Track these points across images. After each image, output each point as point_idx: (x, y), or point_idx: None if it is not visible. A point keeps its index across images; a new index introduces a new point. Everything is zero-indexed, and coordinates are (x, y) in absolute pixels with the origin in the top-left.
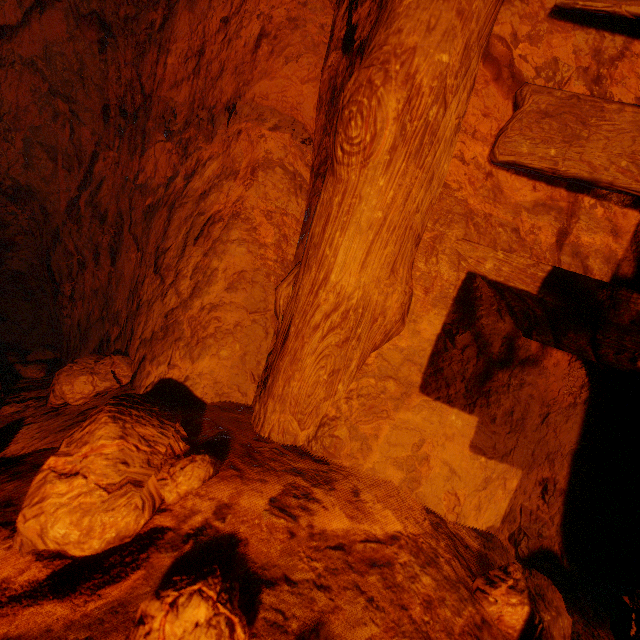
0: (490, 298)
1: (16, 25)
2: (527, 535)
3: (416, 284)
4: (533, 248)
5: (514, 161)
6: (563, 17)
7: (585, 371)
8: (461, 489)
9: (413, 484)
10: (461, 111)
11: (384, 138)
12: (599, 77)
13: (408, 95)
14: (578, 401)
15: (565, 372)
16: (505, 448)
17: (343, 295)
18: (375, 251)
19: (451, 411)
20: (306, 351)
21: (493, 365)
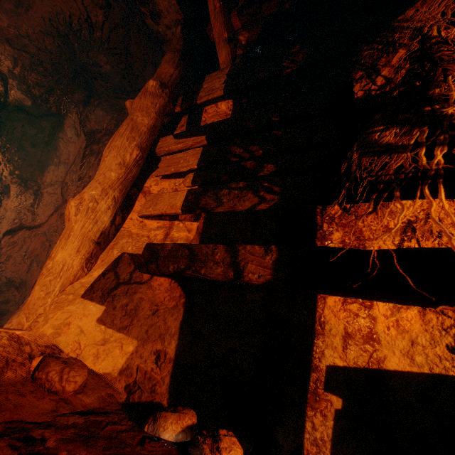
0: (128, 260)
1: (45, 222)
2: (141, 388)
3: (100, 259)
4: (154, 241)
5: (143, 215)
6: (165, 178)
7: (181, 288)
8: (84, 340)
9: (56, 335)
10: (109, 204)
11: (72, 212)
12: (176, 189)
13: (80, 201)
14: (179, 304)
15: (168, 288)
16: (122, 324)
17: (55, 260)
18: (70, 244)
19: (92, 303)
20: (37, 284)
21: (120, 284)
